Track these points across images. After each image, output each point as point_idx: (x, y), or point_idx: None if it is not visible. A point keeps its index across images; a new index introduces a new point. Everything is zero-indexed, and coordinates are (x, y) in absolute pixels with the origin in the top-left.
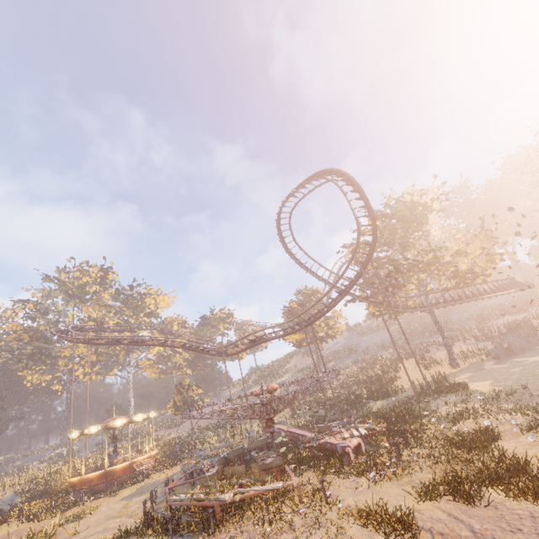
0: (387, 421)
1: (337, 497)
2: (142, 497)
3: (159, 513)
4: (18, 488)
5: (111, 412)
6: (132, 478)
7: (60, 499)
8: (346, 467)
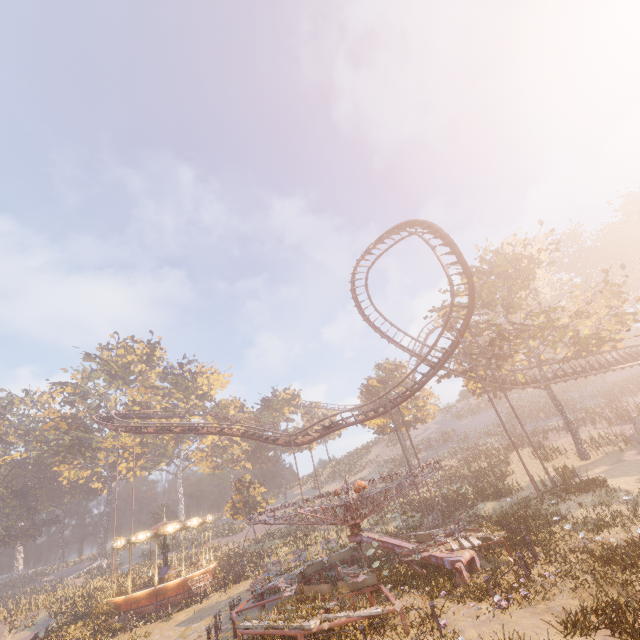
0: (505, 529)
1: (453, 628)
2: (202, 623)
3: None
4: (54, 609)
5: (158, 515)
6: (187, 599)
7: (103, 624)
8: (459, 589)
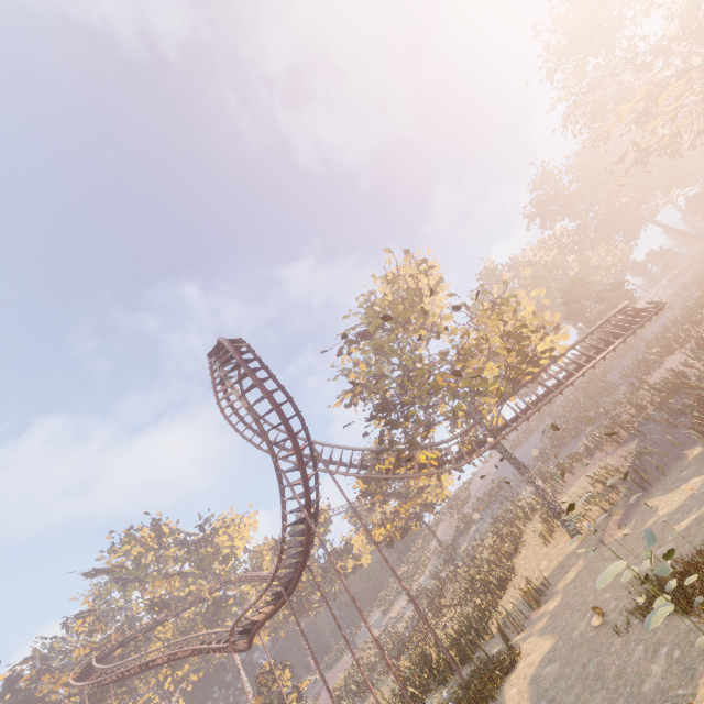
0: None
1: None
2: None
3: None
4: None
5: None
6: None
7: None
8: None
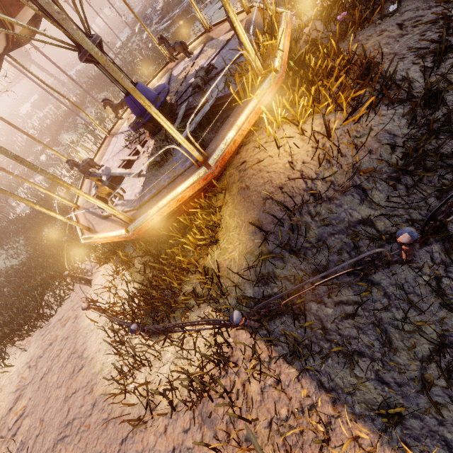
0: None
1: None
2: None
3: None
4: None
5: None
6: None
7: None
8: None
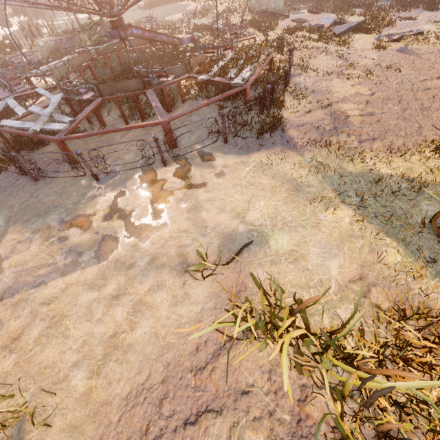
0: None
1: None
2: (8, 264)
3: (186, 149)
4: None
5: None
6: None
7: None
8: None
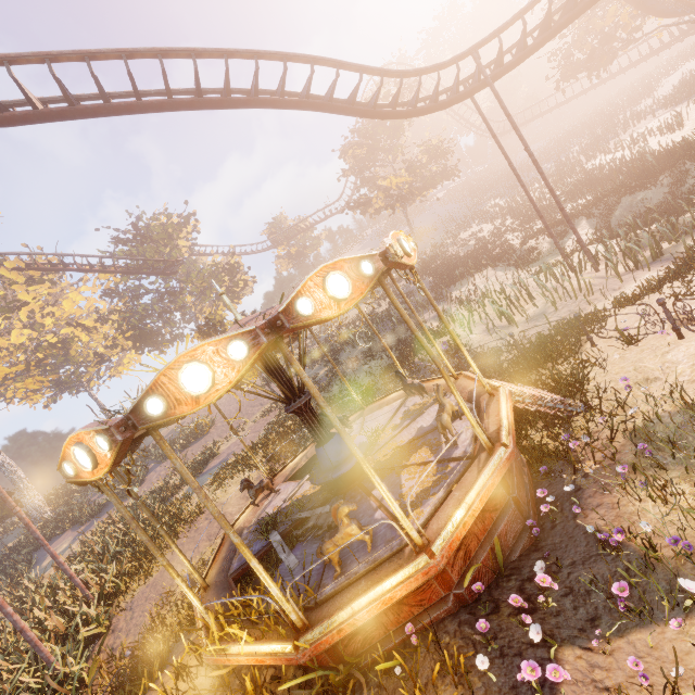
0: None
1: None
2: None
3: None
4: None
5: None
6: None
7: None
8: None
